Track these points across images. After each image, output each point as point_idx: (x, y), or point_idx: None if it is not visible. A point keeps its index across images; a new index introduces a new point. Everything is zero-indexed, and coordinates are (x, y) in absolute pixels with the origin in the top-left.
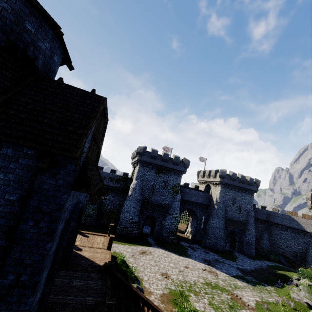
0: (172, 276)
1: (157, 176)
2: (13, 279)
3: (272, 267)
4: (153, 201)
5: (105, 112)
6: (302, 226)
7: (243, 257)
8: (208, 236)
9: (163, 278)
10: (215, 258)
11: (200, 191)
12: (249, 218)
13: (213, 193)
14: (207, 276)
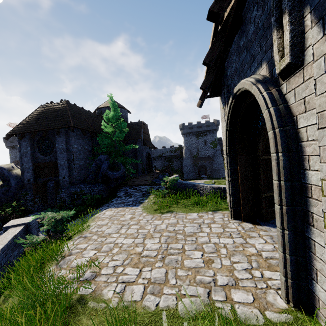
0: None
1: (198, 139)
2: (140, 162)
3: None
4: (200, 156)
5: (144, 124)
6: None
7: None
8: None
9: None
10: None
11: None
12: None
13: None
14: None
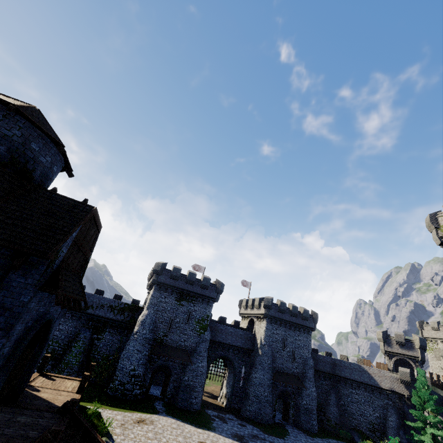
0: None
1: (178, 305)
2: None
3: None
4: (169, 341)
5: (95, 220)
6: (375, 381)
7: (298, 433)
8: (249, 400)
9: None
10: (253, 433)
11: (241, 329)
12: (306, 370)
13: (257, 332)
14: None
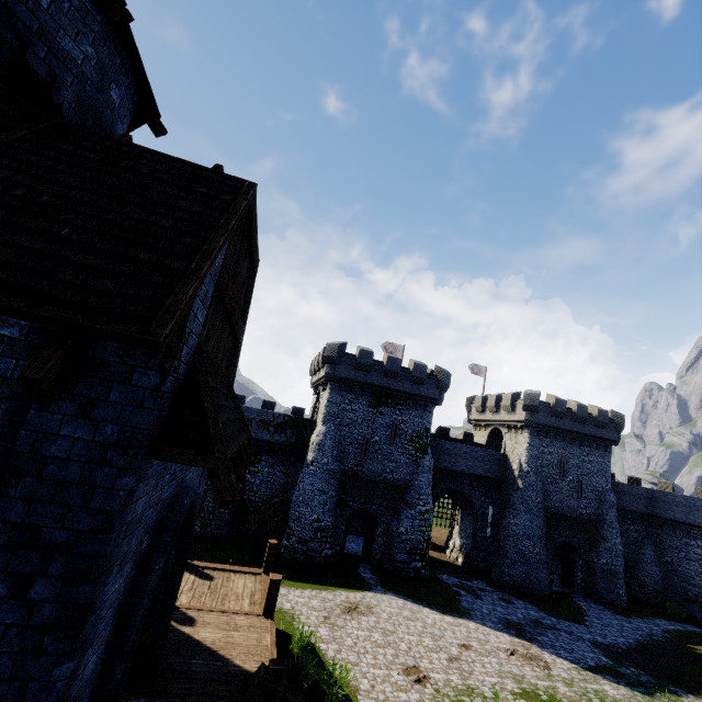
0: (434, 674)
1: (375, 413)
2: None
3: (678, 637)
4: (367, 473)
5: (252, 230)
6: None
7: (600, 611)
8: (506, 558)
9: (409, 681)
10: (531, 615)
11: (476, 446)
12: (604, 510)
13: (510, 451)
14: (524, 671)
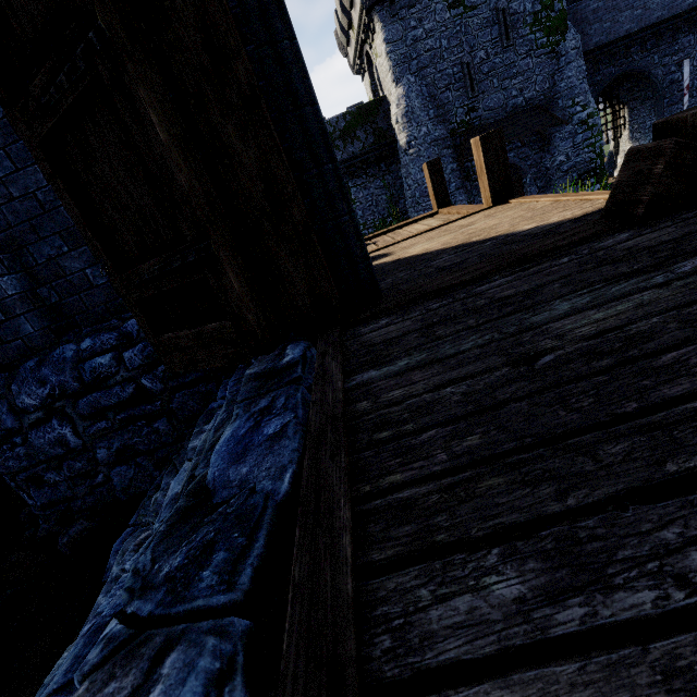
0: None
1: (463, 15)
2: None
3: None
4: (486, 116)
5: None
6: None
7: None
8: None
9: None
10: None
11: None
12: None
13: None
14: None
